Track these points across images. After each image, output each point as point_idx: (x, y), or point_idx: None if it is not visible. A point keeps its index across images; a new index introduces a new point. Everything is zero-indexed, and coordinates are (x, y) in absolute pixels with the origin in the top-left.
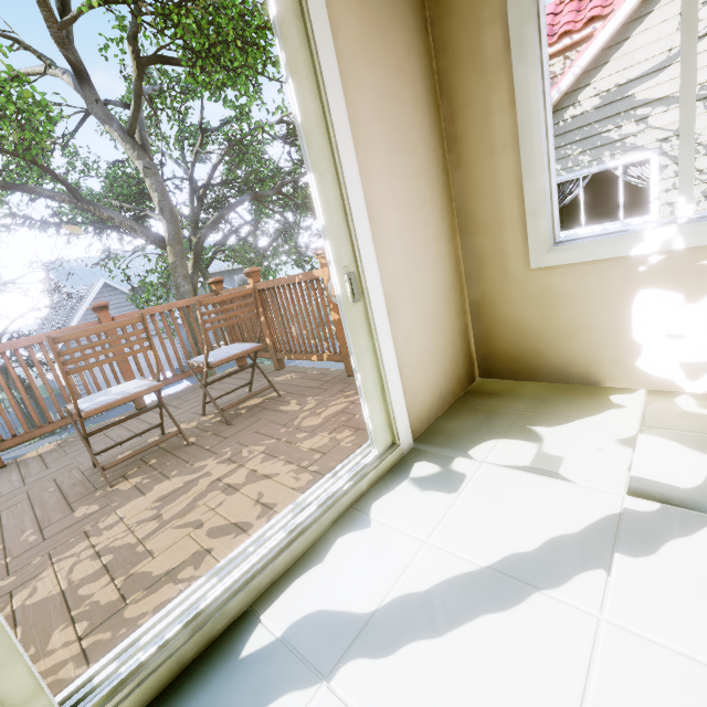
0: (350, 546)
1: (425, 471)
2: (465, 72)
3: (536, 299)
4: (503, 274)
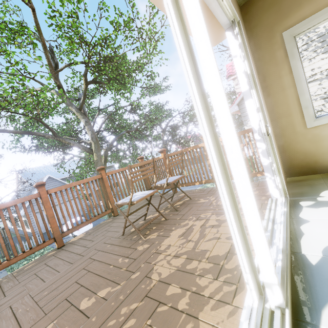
0: (310, 227)
1: (308, 203)
2: (269, 65)
3: (311, 140)
4: (294, 132)
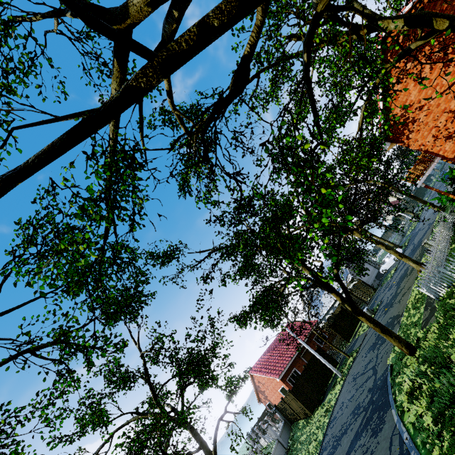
0: None
1: None
2: None
3: None
4: None
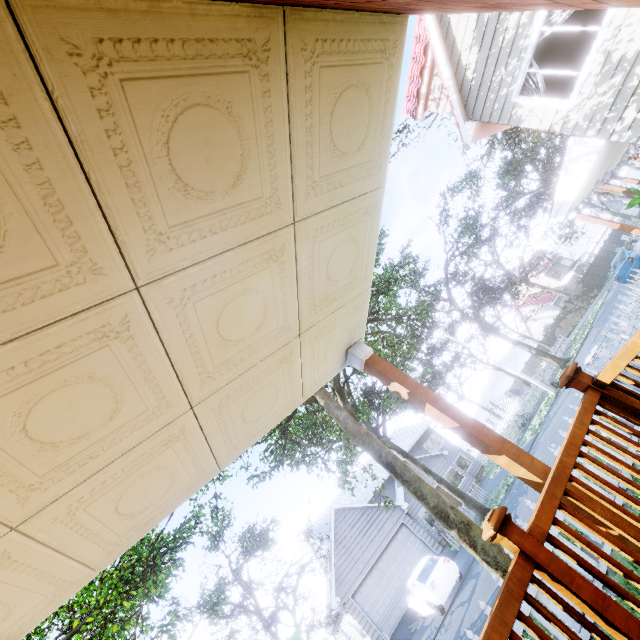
0: None
1: None
2: None
3: None
4: None
